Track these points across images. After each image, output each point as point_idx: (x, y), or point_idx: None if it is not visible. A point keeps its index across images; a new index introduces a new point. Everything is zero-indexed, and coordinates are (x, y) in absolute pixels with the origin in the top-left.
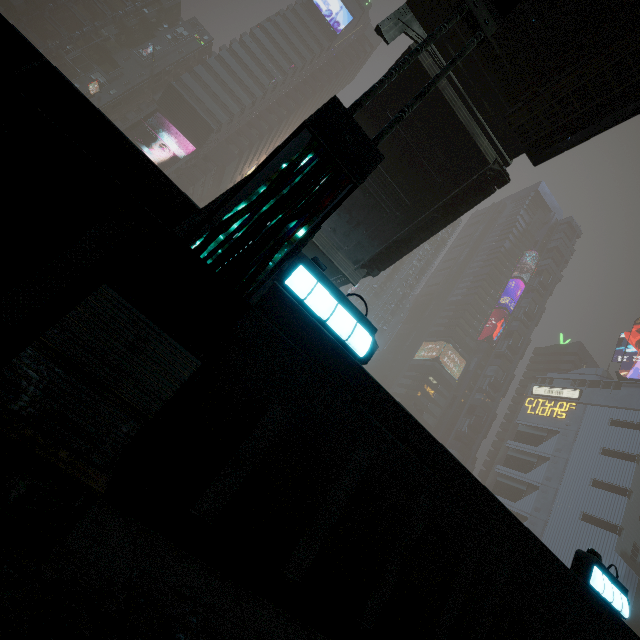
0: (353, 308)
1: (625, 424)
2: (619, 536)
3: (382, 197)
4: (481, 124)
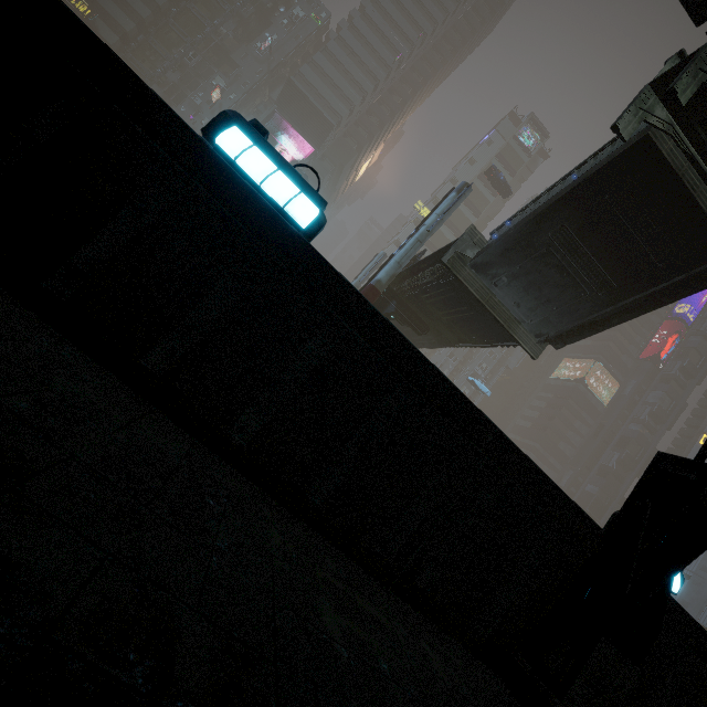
0: None
1: None
2: None
3: (582, 277)
4: None
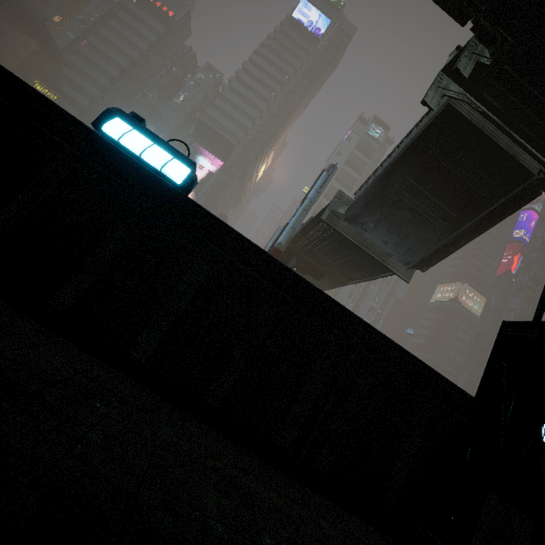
0: None
1: None
2: None
3: (429, 214)
4: (521, 144)
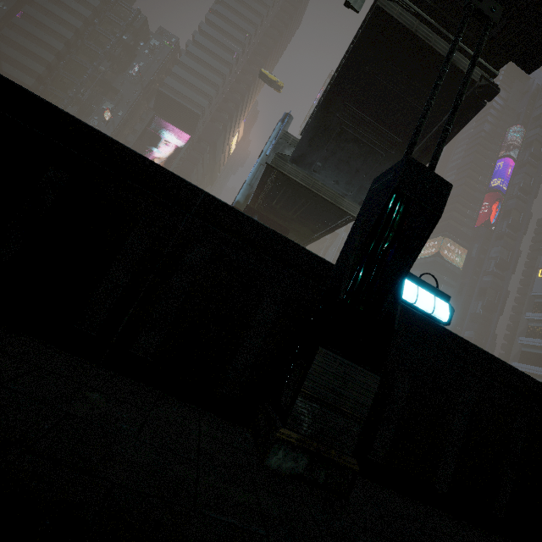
0: (429, 286)
1: None
2: None
3: (375, 143)
4: (460, 48)
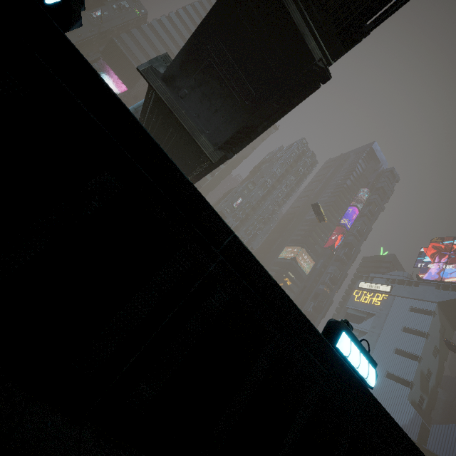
0: None
1: (420, 311)
2: (411, 389)
3: (234, 87)
4: (310, 27)
